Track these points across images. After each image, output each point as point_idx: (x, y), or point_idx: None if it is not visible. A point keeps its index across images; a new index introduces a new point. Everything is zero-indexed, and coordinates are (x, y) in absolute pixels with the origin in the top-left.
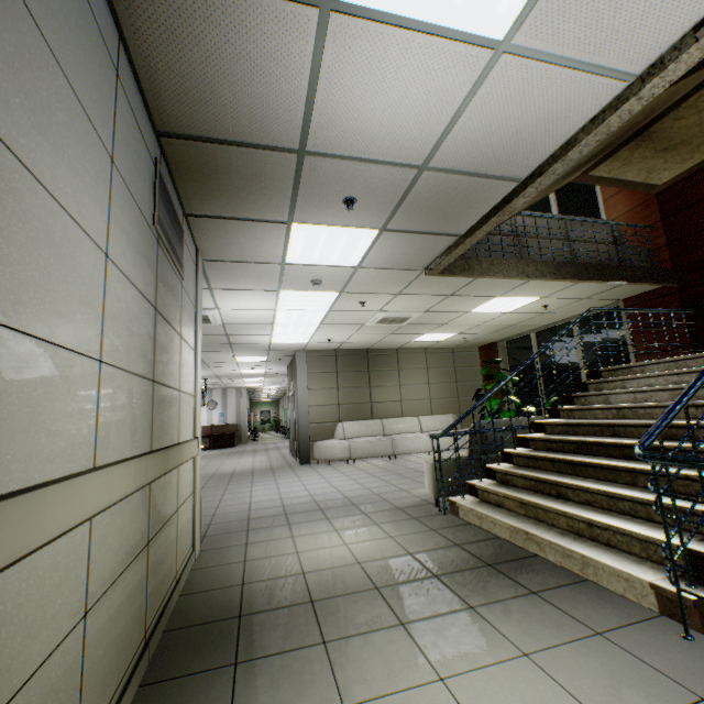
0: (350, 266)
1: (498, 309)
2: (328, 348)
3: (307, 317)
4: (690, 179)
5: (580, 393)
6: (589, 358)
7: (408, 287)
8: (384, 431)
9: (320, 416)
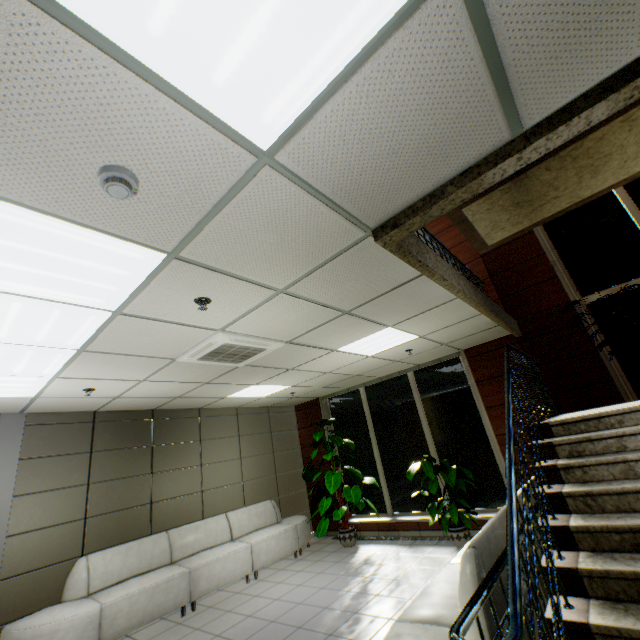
0: (246, 146)
1: (367, 349)
2: (80, 408)
3: (49, 326)
4: (510, 245)
5: (573, 461)
6: (430, 413)
7: (309, 276)
8: (172, 554)
9: (35, 553)
